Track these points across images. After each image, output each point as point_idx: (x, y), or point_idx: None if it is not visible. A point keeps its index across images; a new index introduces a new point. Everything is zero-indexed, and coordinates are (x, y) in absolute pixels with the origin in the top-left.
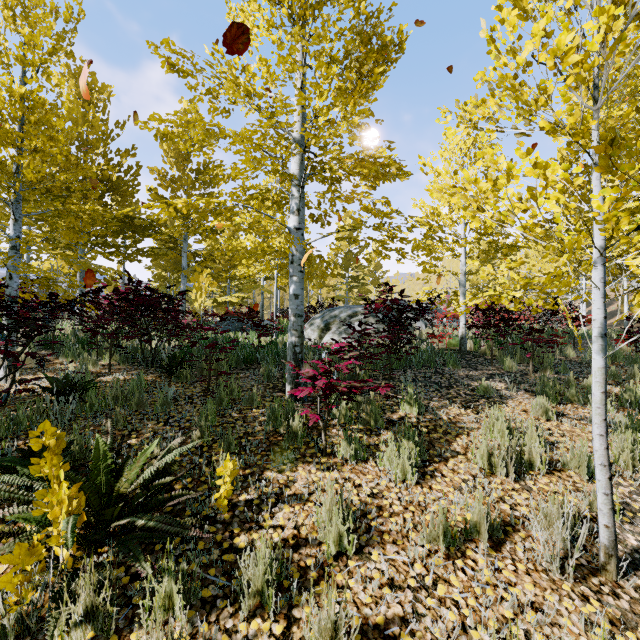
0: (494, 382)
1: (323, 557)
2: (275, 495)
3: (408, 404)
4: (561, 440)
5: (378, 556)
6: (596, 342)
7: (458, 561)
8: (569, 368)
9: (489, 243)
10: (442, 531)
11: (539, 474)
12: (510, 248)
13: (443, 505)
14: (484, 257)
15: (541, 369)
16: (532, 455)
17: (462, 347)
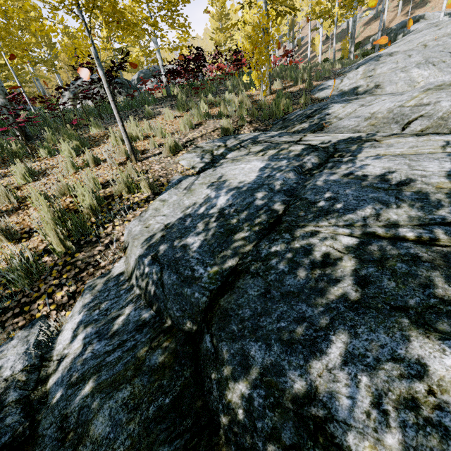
0: (162, 108)
1: (19, 186)
2: (2, 176)
3: (94, 127)
4: (166, 127)
5: (44, 179)
6: (96, 62)
7: (78, 172)
8: (217, 93)
9: (157, 1)
10: (71, 165)
11: (141, 141)
12: (168, 4)
13: (85, 160)
14: (221, 13)
15: (197, 96)
16: (137, 133)
17: (167, 93)
